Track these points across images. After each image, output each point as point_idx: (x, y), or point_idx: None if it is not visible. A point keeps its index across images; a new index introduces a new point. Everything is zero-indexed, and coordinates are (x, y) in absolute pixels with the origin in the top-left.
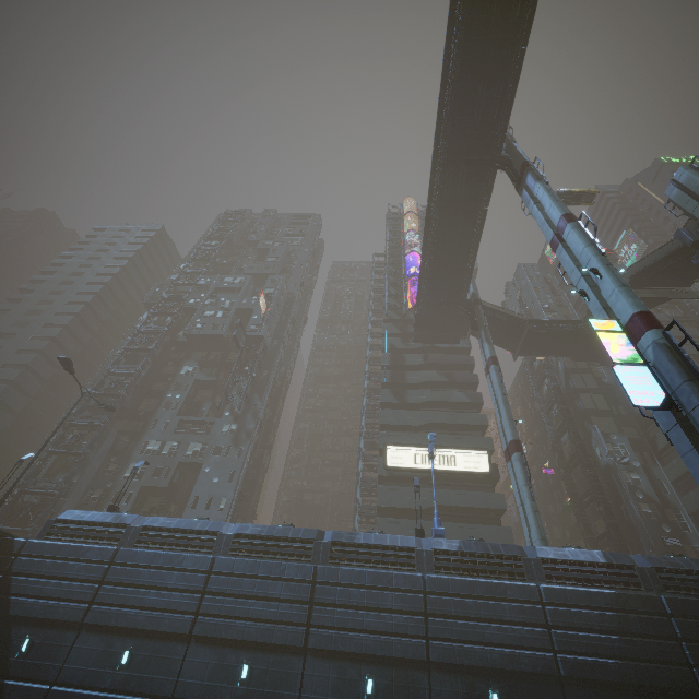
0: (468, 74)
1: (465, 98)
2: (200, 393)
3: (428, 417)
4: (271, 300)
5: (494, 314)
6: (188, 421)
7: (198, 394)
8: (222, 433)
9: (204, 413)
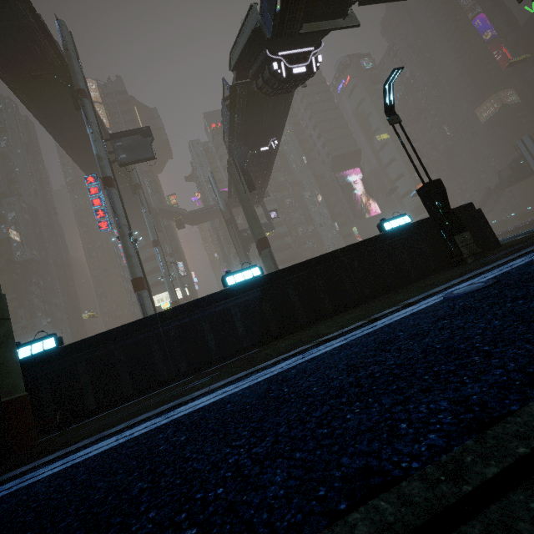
0: (75, 144)
1: (82, 152)
2: (10, 306)
3: (156, 277)
4: (19, 225)
5: (171, 212)
6: (16, 328)
7: (9, 307)
8: (44, 326)
9: (23, 317)
